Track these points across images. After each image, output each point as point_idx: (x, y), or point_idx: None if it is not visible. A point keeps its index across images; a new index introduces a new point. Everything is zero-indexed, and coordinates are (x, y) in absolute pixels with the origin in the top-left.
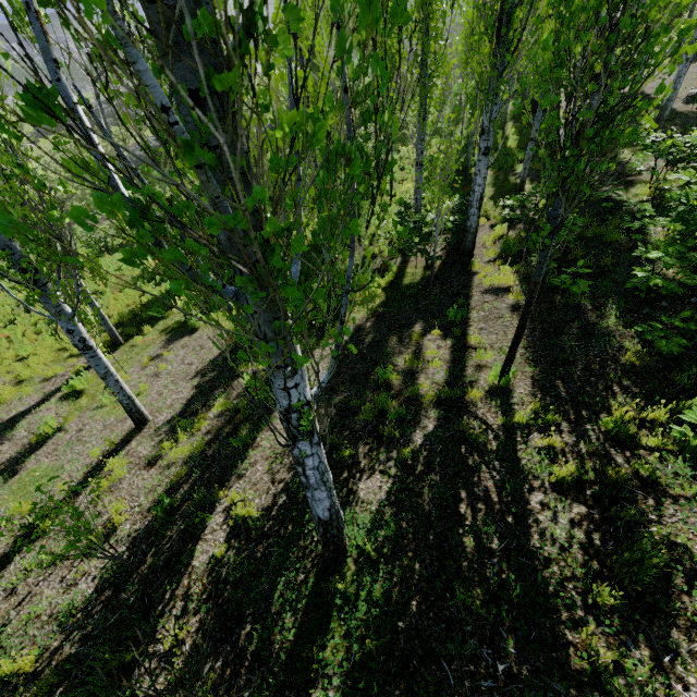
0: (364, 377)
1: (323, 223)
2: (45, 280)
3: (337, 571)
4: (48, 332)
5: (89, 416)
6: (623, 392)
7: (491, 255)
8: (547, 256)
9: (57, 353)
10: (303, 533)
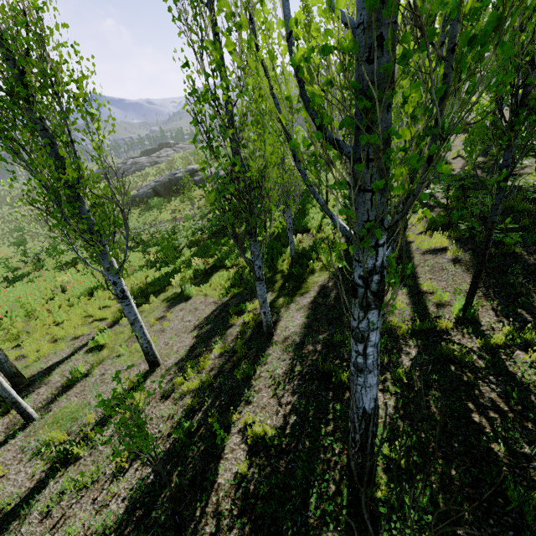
0: (338, 320)
1: (484, 36)
2: (104, 242)
3: (368, 481)
4: (78, 305)
5: (110, 363)
6: None
7: (420, 229)
8: (501, 198)
9: (84, 319)
10: (321, 447)
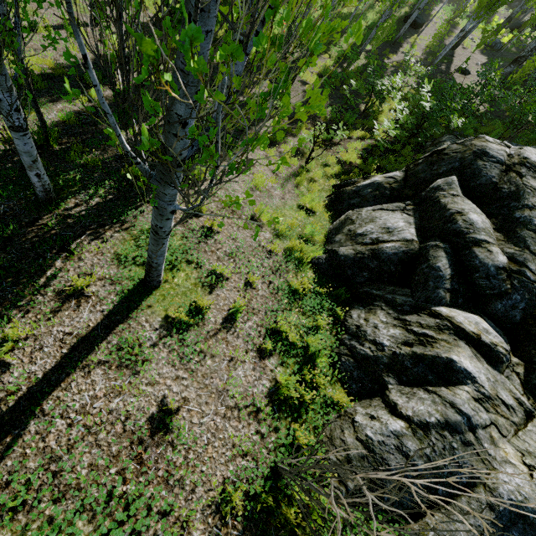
0: None
1: None
2: None
3: None
4: None
5: None
6: (312, 124)
7: (316, 71)
8: None
9: None
10: None
